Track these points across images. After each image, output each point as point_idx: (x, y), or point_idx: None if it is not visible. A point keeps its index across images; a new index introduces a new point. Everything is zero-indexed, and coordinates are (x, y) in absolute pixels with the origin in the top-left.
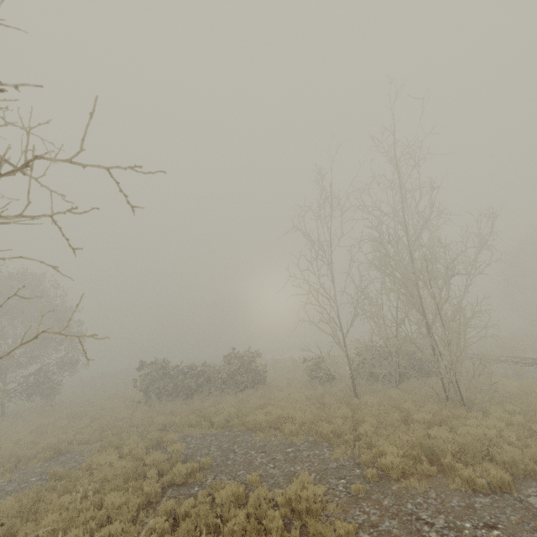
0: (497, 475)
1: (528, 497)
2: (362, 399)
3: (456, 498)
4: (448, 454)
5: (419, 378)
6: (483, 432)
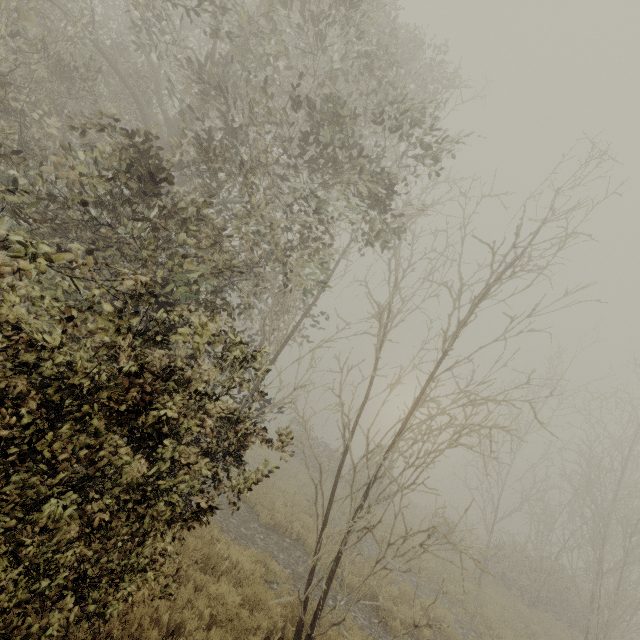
0: None
1: None
2: (487, 591)
3: None
4: None
5: (556, 620)
6: None
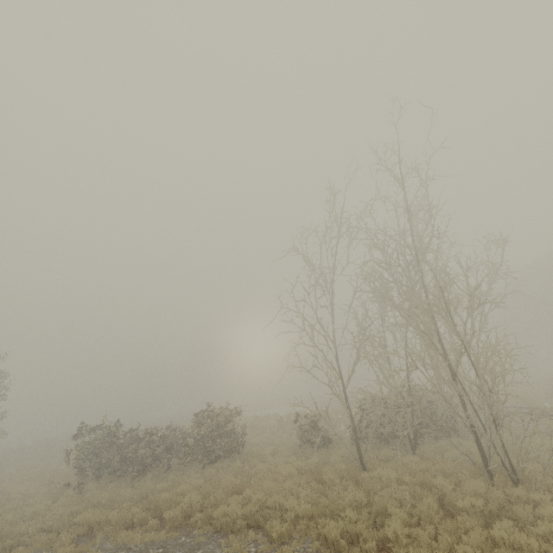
0: None
1: None
2: (374, 473)
3: None
4: None
5: (434, 439)
6: None
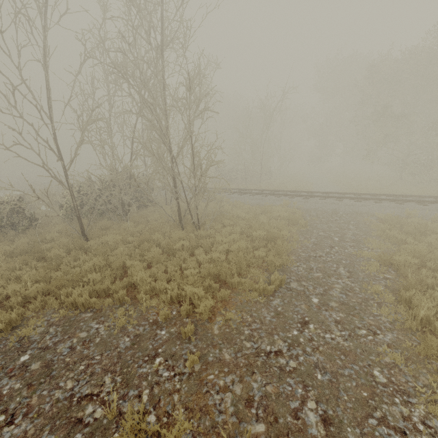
0: (276, 277)
1: (289, 284)
2: (101, 241)
3: (264, 311)
4: (228, 273)
5: (137, 209)
6: (229, 245)
